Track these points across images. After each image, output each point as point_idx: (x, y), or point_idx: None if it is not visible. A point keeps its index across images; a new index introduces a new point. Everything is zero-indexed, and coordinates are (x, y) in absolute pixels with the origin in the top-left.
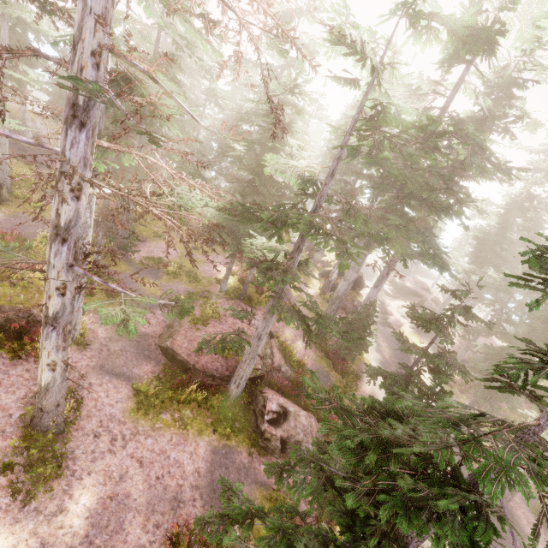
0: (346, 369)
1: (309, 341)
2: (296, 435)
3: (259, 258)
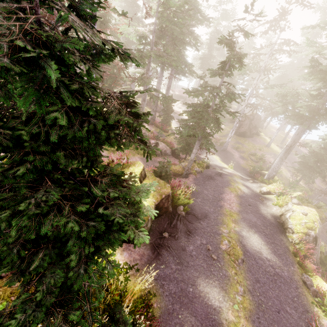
0: (168, 130)
1: (163, 104)
2: (164, 149)
3: (133, 78)
